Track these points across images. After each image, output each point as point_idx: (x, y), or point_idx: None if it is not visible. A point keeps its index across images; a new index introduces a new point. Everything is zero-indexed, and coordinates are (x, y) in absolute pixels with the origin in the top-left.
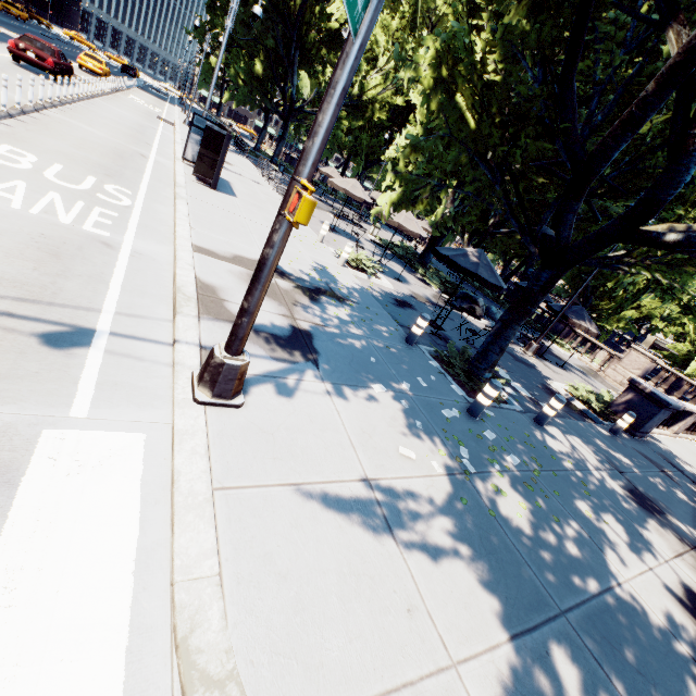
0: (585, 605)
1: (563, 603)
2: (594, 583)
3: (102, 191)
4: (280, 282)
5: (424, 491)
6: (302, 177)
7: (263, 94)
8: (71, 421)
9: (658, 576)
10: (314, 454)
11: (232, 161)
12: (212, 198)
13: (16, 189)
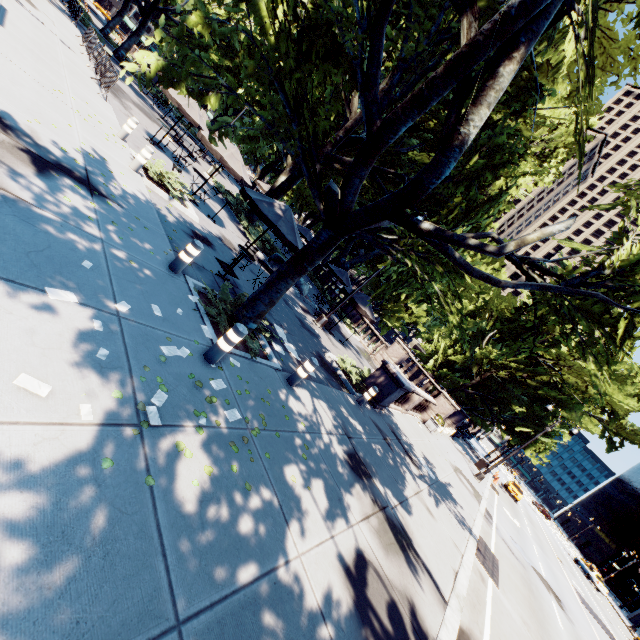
0: (225, 602)
1: (191, 606)
2: (255, 566)
3: None
4: None
5: (28, 445)
6: None
7: None
8: None
9: (336, 545)
10: None
11: (42, 8)
12: None
13: None
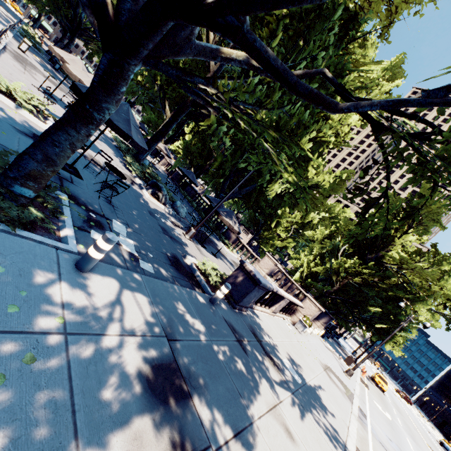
0: None
1: None
2: None
3: None
4: None
5: None
6: None
7: (57, 4)
8: None
9: None
10: None
11: None
12: None
13: None
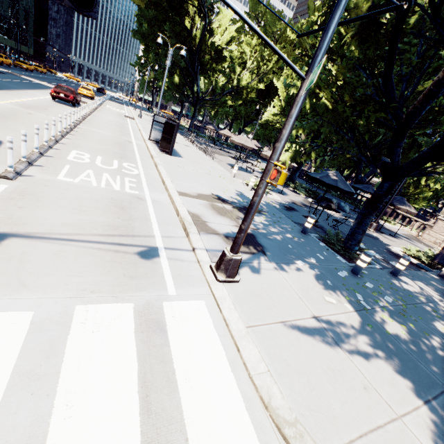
0: None
1: None
2: None
3: (123, 168)
4: (225, 206)
5: (346, 321)
6: (275, 161)
7: (180, 93)
8: (170, 297)
9: None
10: (284, 304)
11: None
12: (172, 161)
13: (90, 175)
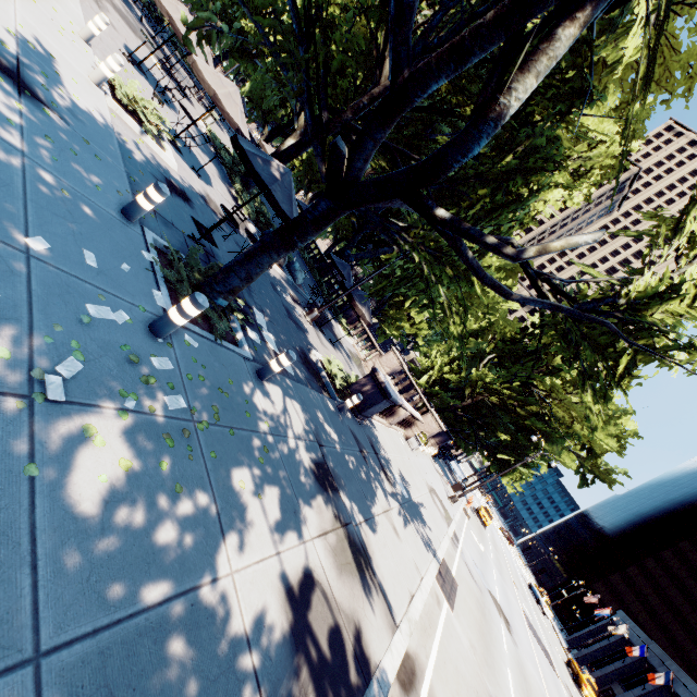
0: (116, 627)
1: (63, 633)
2: (169, 584)
3: None
4: None
5: None
6: None
7: None
8: None
9: (282, 562)
10: None
11: None
12: None
13: None
